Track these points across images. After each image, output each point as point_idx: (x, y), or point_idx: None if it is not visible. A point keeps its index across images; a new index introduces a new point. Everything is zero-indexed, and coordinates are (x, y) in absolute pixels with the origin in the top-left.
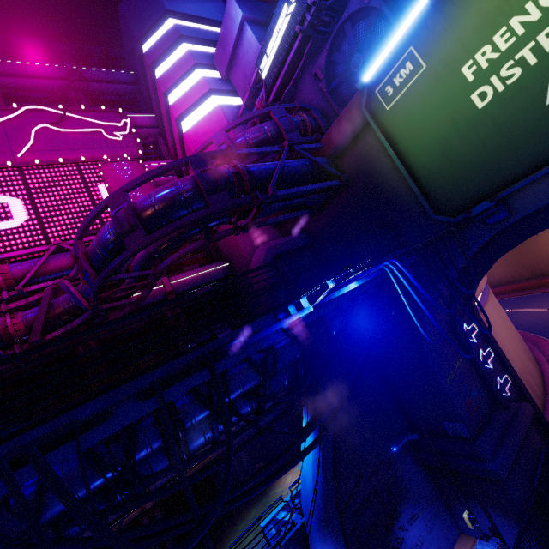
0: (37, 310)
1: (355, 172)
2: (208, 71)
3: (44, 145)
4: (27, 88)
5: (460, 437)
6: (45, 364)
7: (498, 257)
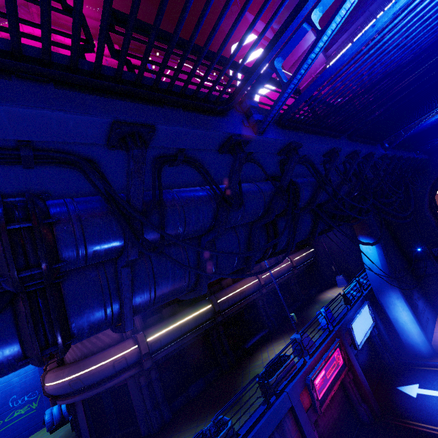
0: None
1: None
2: None
3: (193, 86)
4: None
5: None
6: None
7: None
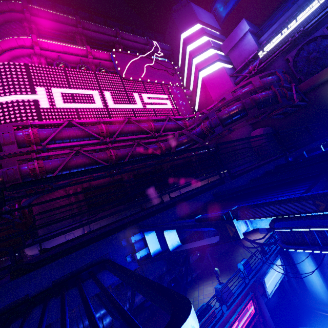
0: (168, 143)
1: (313, 100)
2: (214, 50)
3: (148, 74)
4: (130, 47)
5: None
6: (151, 171)
7: None
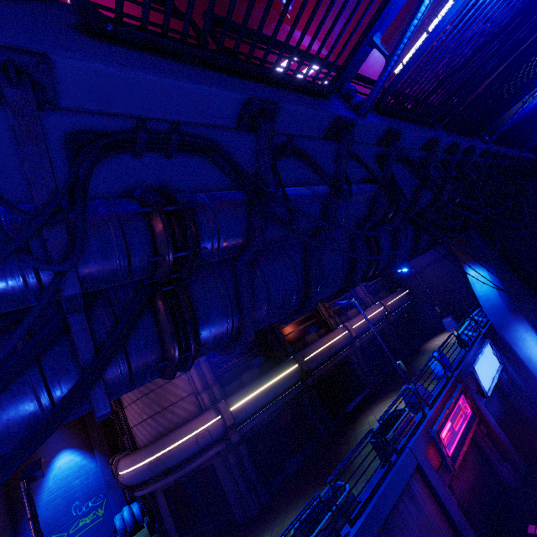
0: None
1: None
2: None
3: None
4: None
5: None
6: None
7: None
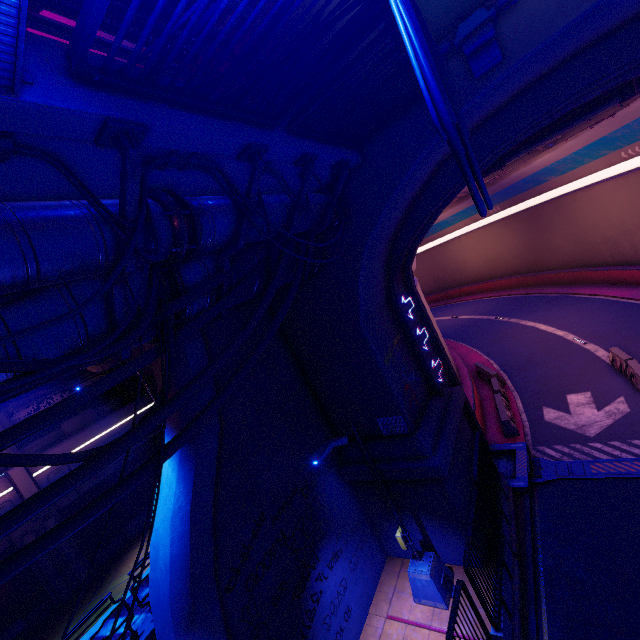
0: None
1: None
2: None
3: None
4: None
5: (396, 435)
6: None
7: (455, 185)
